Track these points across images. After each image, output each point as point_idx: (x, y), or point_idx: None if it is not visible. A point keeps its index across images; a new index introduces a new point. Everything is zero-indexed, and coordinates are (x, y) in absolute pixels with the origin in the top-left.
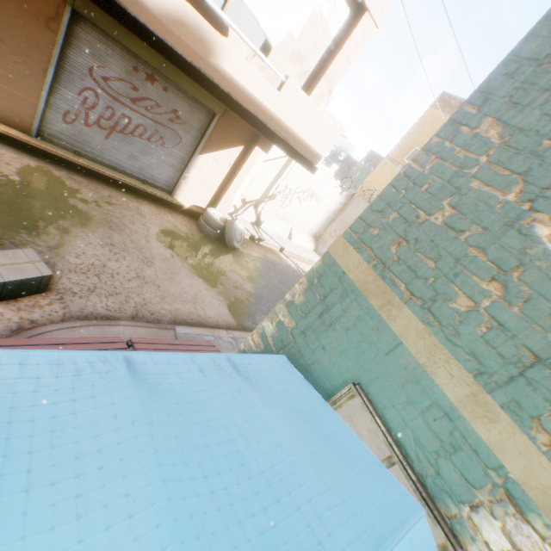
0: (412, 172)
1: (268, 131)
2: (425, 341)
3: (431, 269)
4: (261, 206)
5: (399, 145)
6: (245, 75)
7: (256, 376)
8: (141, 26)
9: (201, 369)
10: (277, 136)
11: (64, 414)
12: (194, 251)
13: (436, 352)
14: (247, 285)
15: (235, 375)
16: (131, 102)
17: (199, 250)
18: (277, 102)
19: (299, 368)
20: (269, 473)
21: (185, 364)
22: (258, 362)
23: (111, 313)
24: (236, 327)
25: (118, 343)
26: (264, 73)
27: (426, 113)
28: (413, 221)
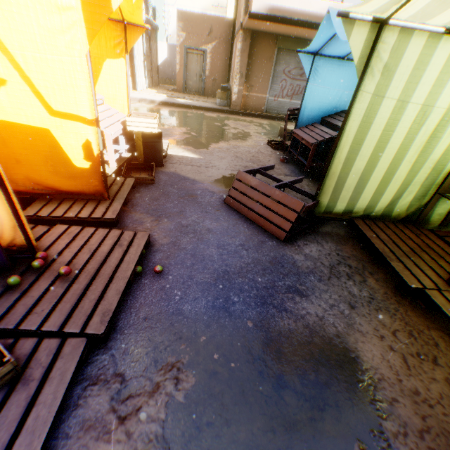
0: None
1: None
2: None
3: None
4: None
5: None
6: None
7: None
8: (317, 25)
9: None
10: None
11: None
12: None
13: None
14: None
15: None
16: (300, 77)
17: None
18: None
19: None
20: None
21: None
22: None
23: None
24: None
25: None
26: None
27: None
28: None
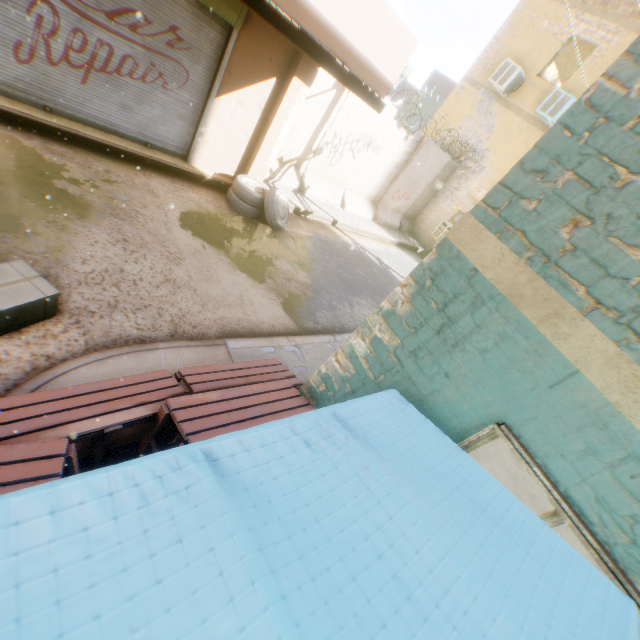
0: (604, 99)
1: (316, 50)
2: (619, 371)
3: (635, 262)
4: (303, 166)
5: (481, 58)
6: None
7: (374, 432)
8: None
9: (306, 442)
10: (330, 57)
11: (141, 588)
12: (229, 238)
13: (639, 387)
14: (300, 275)
15: (353, 443)
16: (107, 20)
17: (235, 235)
18: None
19: (409, 399)
20: (446, 604)
21: (285, 439)
22: (370, 408)
23: (144, 333)
24: (296, 331)
25: (165, 380)
26: None
27: (522, 3)
28: (603, 185)
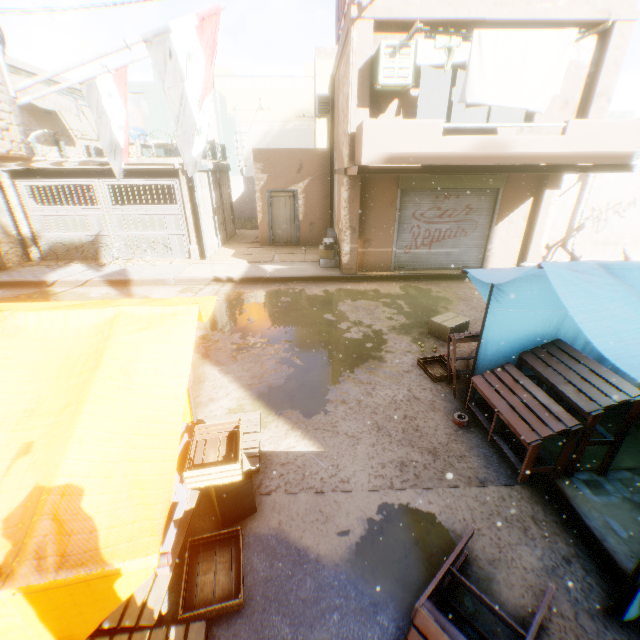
0: None
1: (564, 167)
2: None
3: None
4: (568, 243)
5: None
6: (531, 145)
7: None
8: (461, 166)
9: None
10: (575, 165)
11: None
12: None
13: None
14: None
15: None
16: (438, 219)
17: None
18: (564, 143)
19: None
20: None
21: None
22: None
23: None
24: None
25: None
26: (534, 134)
27: None
28: None
